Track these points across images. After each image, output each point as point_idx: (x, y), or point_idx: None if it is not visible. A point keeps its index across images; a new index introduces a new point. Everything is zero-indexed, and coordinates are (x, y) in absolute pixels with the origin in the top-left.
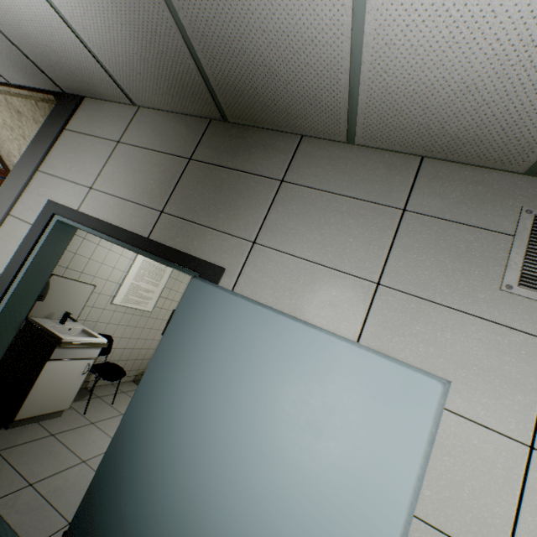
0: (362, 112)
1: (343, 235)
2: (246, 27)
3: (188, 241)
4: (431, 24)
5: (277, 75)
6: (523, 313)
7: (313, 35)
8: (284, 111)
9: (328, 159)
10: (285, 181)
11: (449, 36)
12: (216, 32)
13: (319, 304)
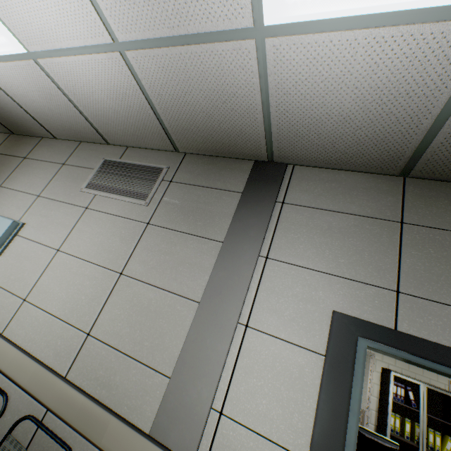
0: (41, 122)
1: (37, 178)
2: None
3: None
4: (15, 87)
5: (4, 109)
6: (83, 199)
7: None
8: (24, 125)
9: (48, 146)
10: (26, 158)
11: (23, 91)
12: None
13: (12, 208)
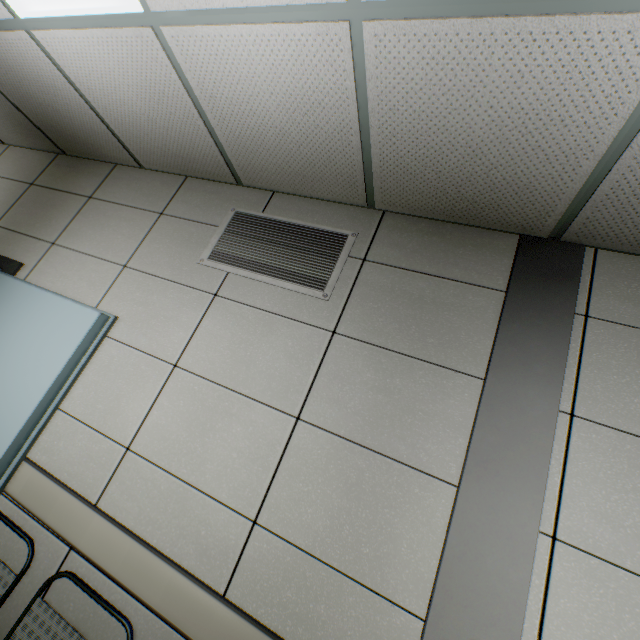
0: (124, 140)
1: (116, 234)
2: (18, 78)
3: (7, 246)
4: (95, 76)
5: (61, 113)
6: (205, 278)
7: (53, 83)
8: (88, 142)
9: (128, 180)
10: (93, 198)
11: (109, 84)
12: (6, 81)
13: (81, 284)
